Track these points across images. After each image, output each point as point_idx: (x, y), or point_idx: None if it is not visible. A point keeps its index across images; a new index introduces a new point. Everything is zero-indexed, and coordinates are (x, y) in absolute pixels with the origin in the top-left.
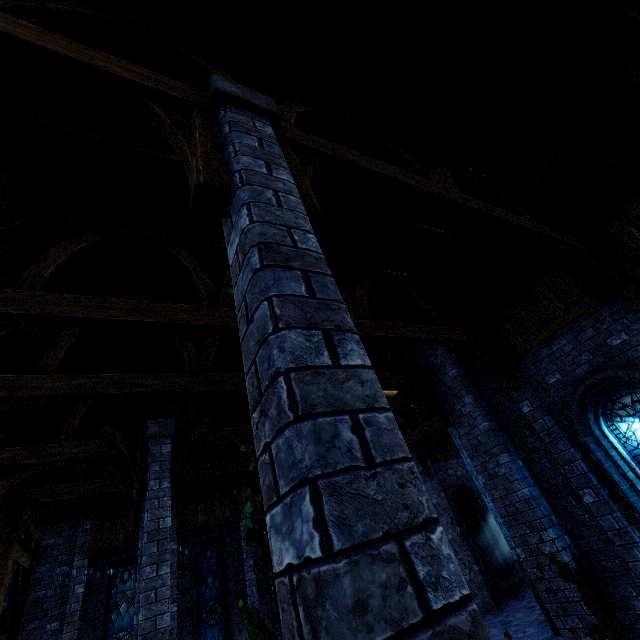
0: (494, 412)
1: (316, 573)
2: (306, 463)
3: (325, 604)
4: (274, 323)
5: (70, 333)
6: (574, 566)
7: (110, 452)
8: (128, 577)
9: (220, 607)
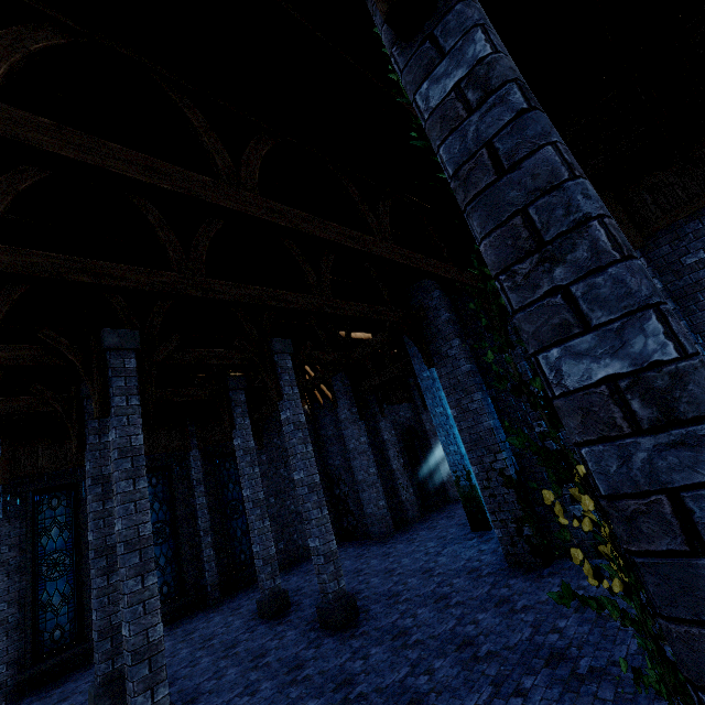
0: (476, 356)
1: (671, 369)
2: (644, 293)
3: (687, 387)
4: (569, 170)
5: (2, 188)
6: (515, 478)
7: (55, 361)
8: (58, 504)
9: (168, 528)
